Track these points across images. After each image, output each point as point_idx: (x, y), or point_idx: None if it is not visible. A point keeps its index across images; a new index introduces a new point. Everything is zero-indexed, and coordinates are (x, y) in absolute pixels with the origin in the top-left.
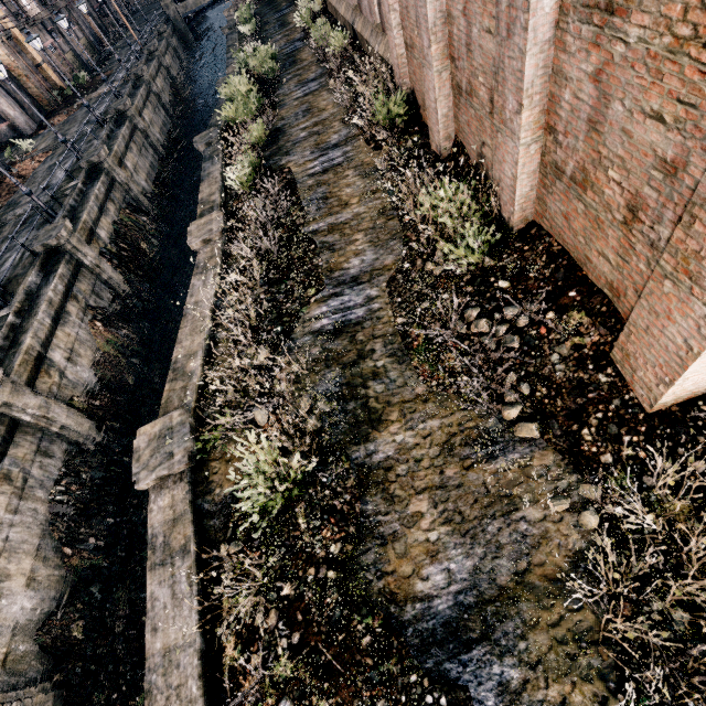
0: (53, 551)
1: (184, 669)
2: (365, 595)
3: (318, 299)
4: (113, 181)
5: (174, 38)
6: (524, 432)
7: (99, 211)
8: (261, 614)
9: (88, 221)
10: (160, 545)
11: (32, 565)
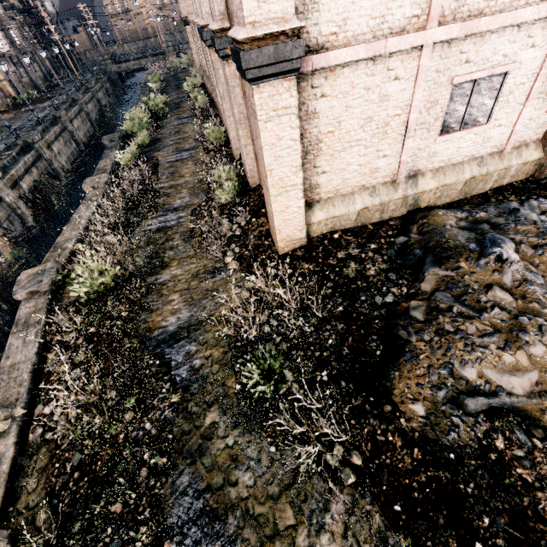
0: None
1: (22, 370)
2: (135, 332)
3: (153, 217)
4: (40, 156)
5: (108, 83)
6: (230, 265)
7: (25, 171)
8: (73, 332)
9: (15, 175)
10: (22, 323)
11: None
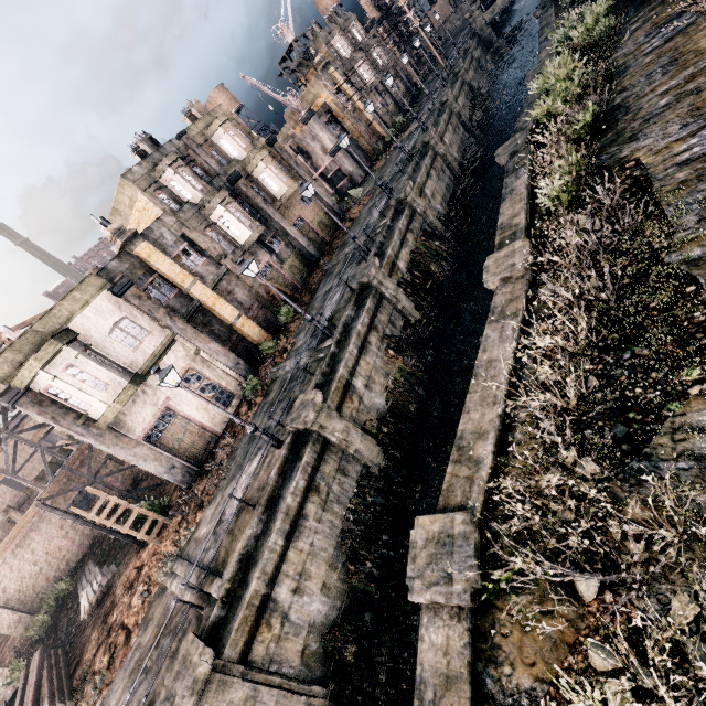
0: (340, 563)
1: None
2: None
3: None
4: (413, 212)
5: (478, 49)
6: None
7: (401, 243)
8: None
9: (391, 255)
10: (428, 703)
11: (325, 572)
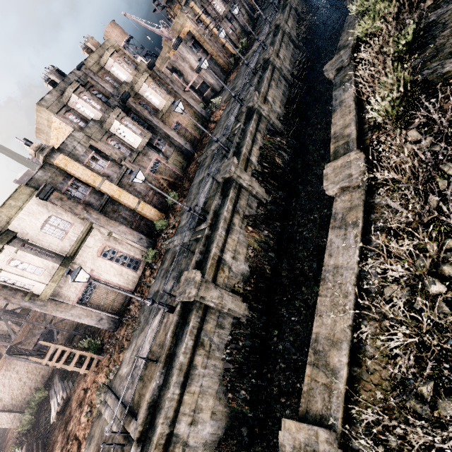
0: (223, 394)
1: None
2: None
3: None
4: (260, 116)
5: None
6: None
7: (252, 142)
8: None
9: (246, 152)
10: None
11: (212, 403)
